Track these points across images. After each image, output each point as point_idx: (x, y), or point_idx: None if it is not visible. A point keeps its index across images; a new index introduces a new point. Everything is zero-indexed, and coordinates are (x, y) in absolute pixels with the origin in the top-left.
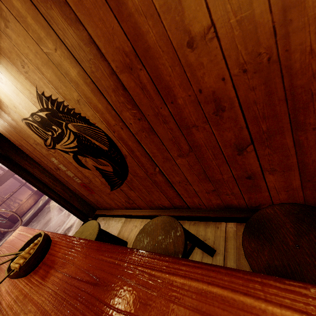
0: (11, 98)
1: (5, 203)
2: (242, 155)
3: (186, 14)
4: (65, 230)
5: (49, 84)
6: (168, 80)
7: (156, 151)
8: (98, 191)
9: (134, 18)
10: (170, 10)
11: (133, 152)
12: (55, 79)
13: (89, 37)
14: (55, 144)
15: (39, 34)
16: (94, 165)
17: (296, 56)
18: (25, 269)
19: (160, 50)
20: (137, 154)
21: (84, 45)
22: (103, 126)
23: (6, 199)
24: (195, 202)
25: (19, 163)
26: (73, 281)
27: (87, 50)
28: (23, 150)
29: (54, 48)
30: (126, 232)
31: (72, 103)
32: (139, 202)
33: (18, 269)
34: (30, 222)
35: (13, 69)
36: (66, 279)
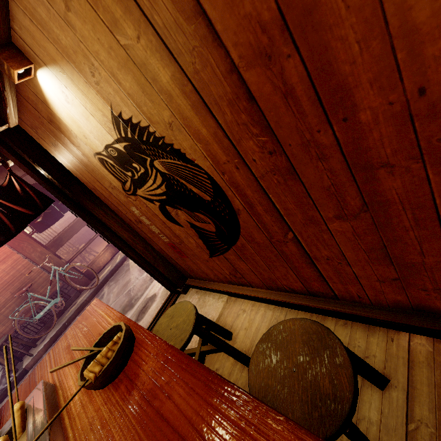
0: (79, 124)
1: (81, 254)
2: None
3: None
4: (148, 299)
5: (128, 100)
6: (345, 73)
7: (293, 207)
8: (191, 255)
9: None
10: None
11: (252, 207)
12: (136, 91)
13: (195, 3)
14: (136, 189)
15: (114, 14)
16: (188, 221)
17: None
18: (102, 380)
19: (342, 5)
20: (258, 209)
21: (185, 20)
22: (207, 164)
23: (81, 250)
24: (350, 291)
25: (93, 212)
26: (172, 435)
27: (190, 30)
28: (97, 195)
29: (136, 35)
30: (229, 317)
31: (161, 128)
32: (251, 277)
33: (92, 380)
34: (107, 281)
35: (80, 80)
36: (160, 423)
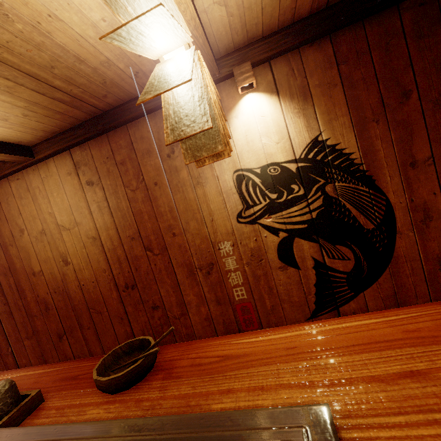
0: None
1: None
2: (62, 342)
3: (32, 263)
4: None
5: None
6: (23, 286)
7: (11, 331)
8: None
9: (12, 256)
10: (26, 260)
11: None
12: None
13: None
14: None
15: None
16: None
17: (71, 292)
18: None
19: (21, 272)
20: None
21: None
22: None
23: None
24: None
25: None
26: None
27: None
28: None
29: None
30: None
31: None
32: None
33: None
34: None
35: None
36: None
